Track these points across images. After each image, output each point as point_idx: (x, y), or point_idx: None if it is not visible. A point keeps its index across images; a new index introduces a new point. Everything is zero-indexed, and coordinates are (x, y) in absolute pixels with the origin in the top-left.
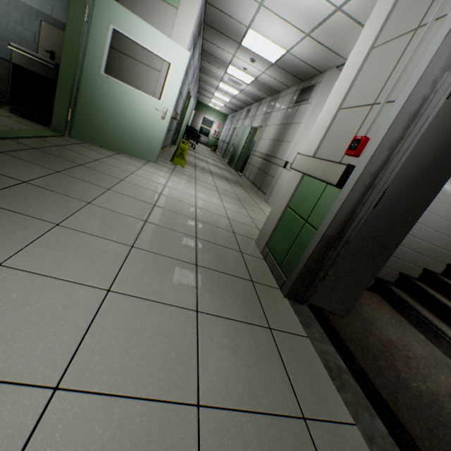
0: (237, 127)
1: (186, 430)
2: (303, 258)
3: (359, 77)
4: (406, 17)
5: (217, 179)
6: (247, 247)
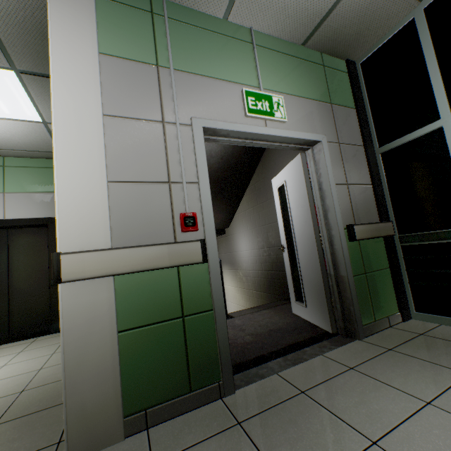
0: None
1: (445, 402)
2: (223, 342)
3: (111, 145)
4: (135, 101)
5: None
6: None
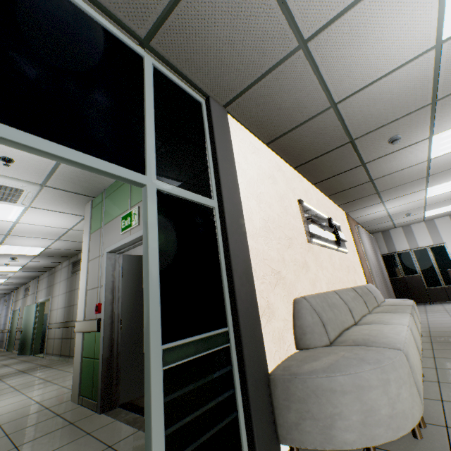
0: (17, 309)
1: None
2: (100, 380)
3: (89, 274)
4: (95, 250)
5: (10, 379)
6: (64, 408)
